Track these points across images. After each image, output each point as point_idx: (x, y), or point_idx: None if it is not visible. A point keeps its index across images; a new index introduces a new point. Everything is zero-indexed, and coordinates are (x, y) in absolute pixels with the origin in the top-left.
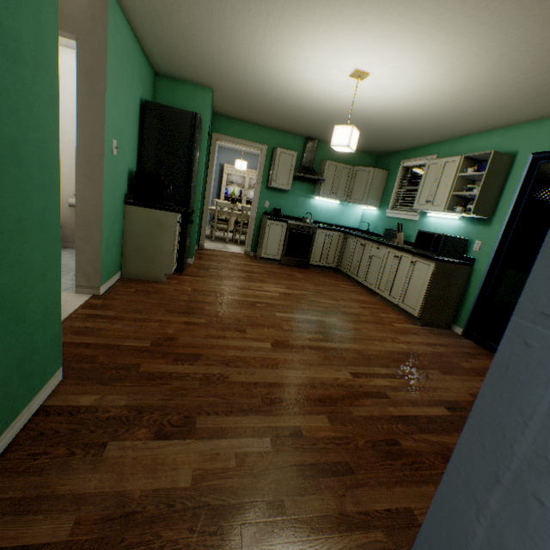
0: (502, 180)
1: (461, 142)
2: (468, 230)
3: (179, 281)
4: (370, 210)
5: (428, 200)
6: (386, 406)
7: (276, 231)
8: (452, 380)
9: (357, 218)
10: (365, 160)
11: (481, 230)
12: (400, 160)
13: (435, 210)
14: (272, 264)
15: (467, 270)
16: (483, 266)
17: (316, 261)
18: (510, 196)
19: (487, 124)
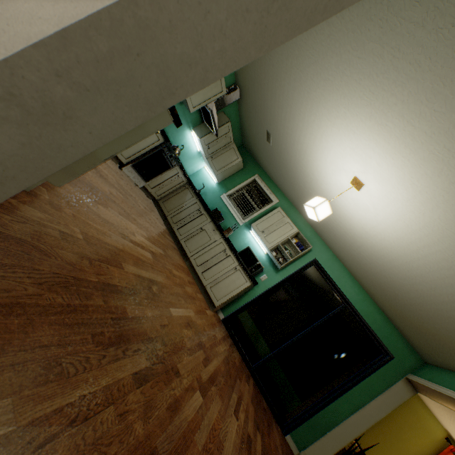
0: (298, 257)
1: (295, 212)
2: (265, 265)
3: (50, 193)
4: (210, 177)
5: (264, 232)
6: (257, 454)
7: (149, 138)
8: (244, 388)
9: (195, 170)
10: (237, 140)
11: (271, 271)
12: (257, 172)
13: (265, 242)
14: (113, 162)
15: (252, 287)
16: (259, 291)
17: (150, 186)
18: (295, 268)
19: (316, 226)
